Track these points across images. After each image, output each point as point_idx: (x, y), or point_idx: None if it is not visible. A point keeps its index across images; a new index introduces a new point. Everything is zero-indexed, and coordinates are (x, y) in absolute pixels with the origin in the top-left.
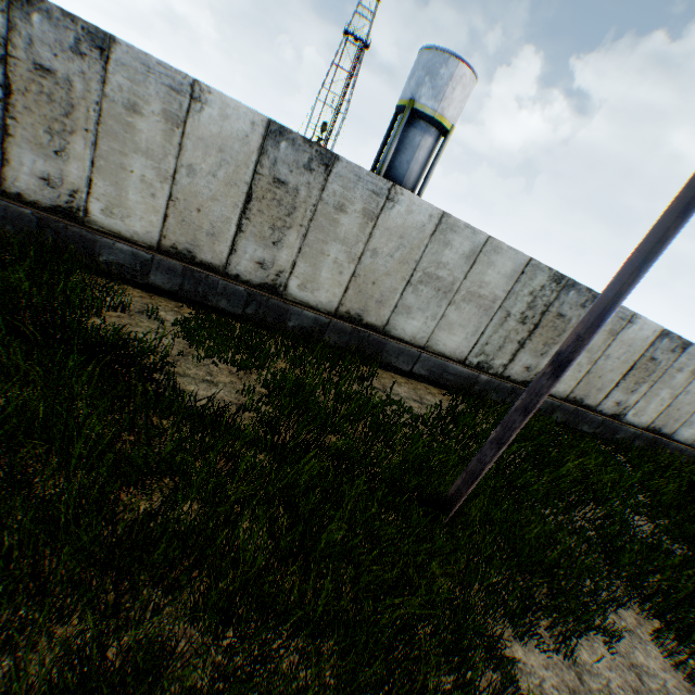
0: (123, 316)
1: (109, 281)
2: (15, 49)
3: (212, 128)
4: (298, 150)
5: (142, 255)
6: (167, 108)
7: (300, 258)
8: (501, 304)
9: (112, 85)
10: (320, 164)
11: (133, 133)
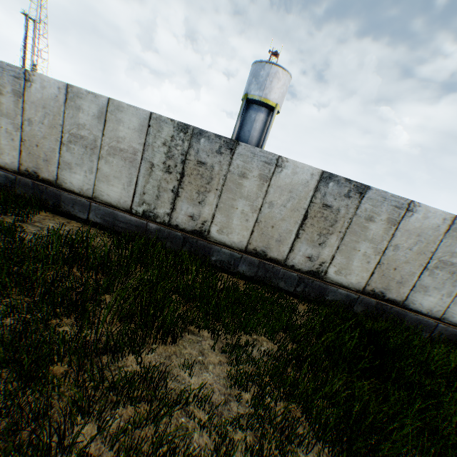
0: None
1: None
2: None
3: None
4: None
5: None
6: None
7: None
8: (142, 156)
9: None
10: None
11: None
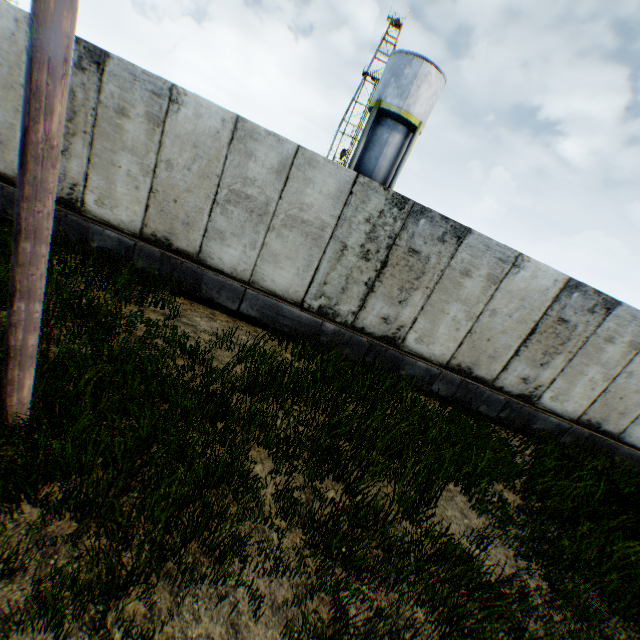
0: None
1: None
2: None
3: None
4: None
5: None
6: None
7: (92, 170)
8: (332, 233)
9: None
10: (92, 63)
11: None
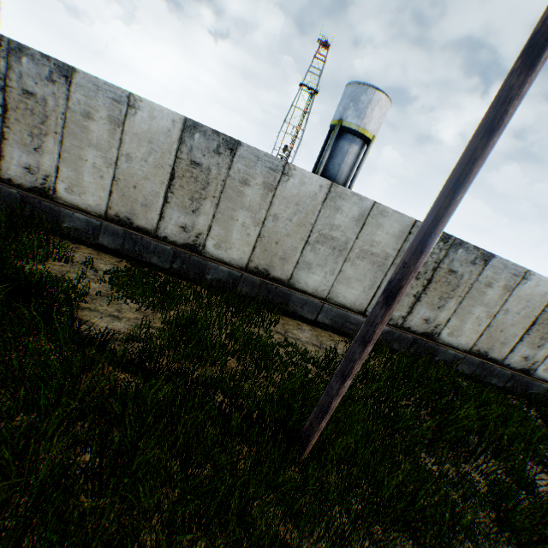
0: (66, 265)
1: (63, 240)
2: (11, 81)
3: (143, 126)
4: (208, 139)
5: (94, 222)
6: (111, 113)
7: (214, 223)
8: (393, 261)
9: (73, 100)
10: (227, 149)
11: (87, 132)
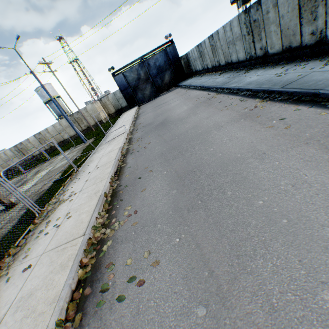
0: None
1: None
2: None
3: None
4: None
5: None
6: None
7: None
8: (15, 154)
9: None
10: None
11: None
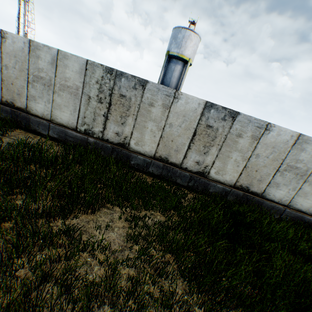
0: None
1: None
2: None
3: None
4: None
5: None
6: None
7: None
8: (82, 91)
9: None
10: None
11: None
